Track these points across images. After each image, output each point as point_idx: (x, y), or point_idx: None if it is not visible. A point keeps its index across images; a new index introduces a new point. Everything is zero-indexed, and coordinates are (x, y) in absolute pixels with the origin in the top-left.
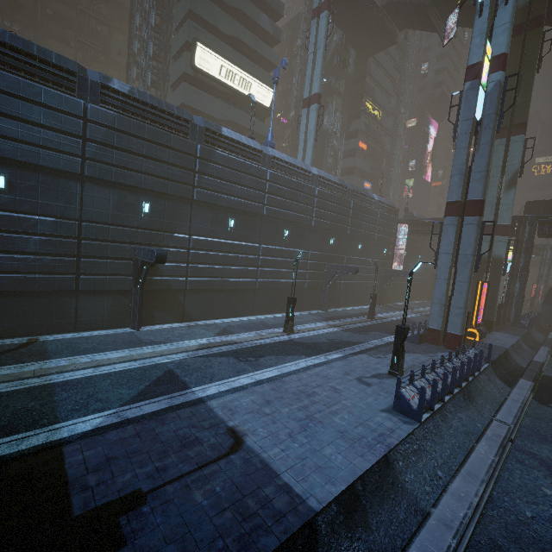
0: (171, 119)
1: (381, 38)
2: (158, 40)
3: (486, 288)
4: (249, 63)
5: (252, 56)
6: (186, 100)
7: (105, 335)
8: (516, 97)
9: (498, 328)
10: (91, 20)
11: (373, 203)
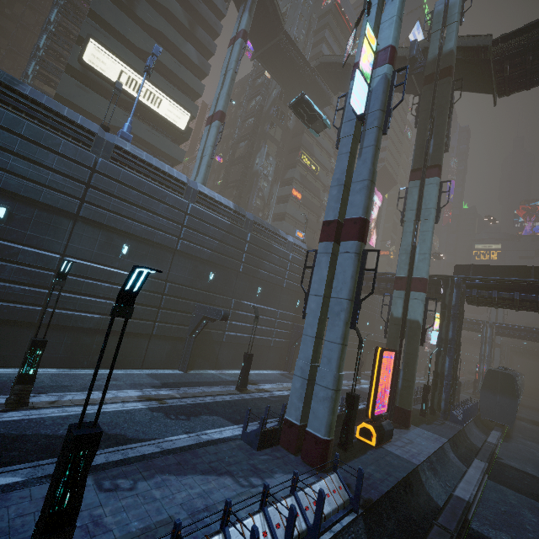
0: None
1: (317, 97)
2: (56, 35)
3: (393, 360)
4: (164, 82)
5: (173, 79)
6: (63, 92)
7: None
8: (429, 140)
9: (422, 420)
10: (35, 38)
11: (285, 243)
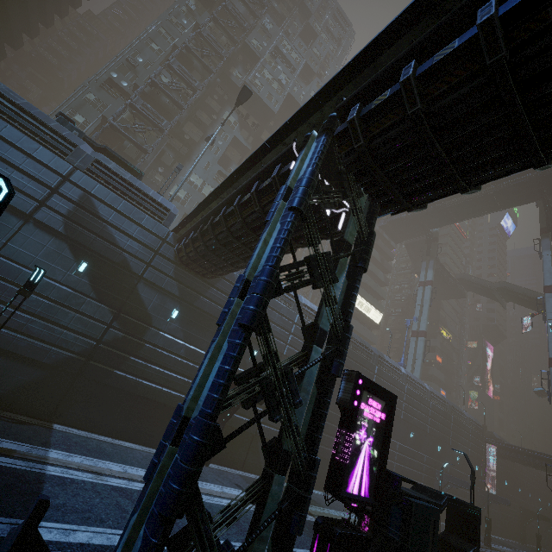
0: (366, 350)
1: (454, 292)
2: None
3: None
4: (370, 297)
5: (370, 291)
6: None
7: (323, 495)
8: None
9: None
10: None
11: (465, 418)
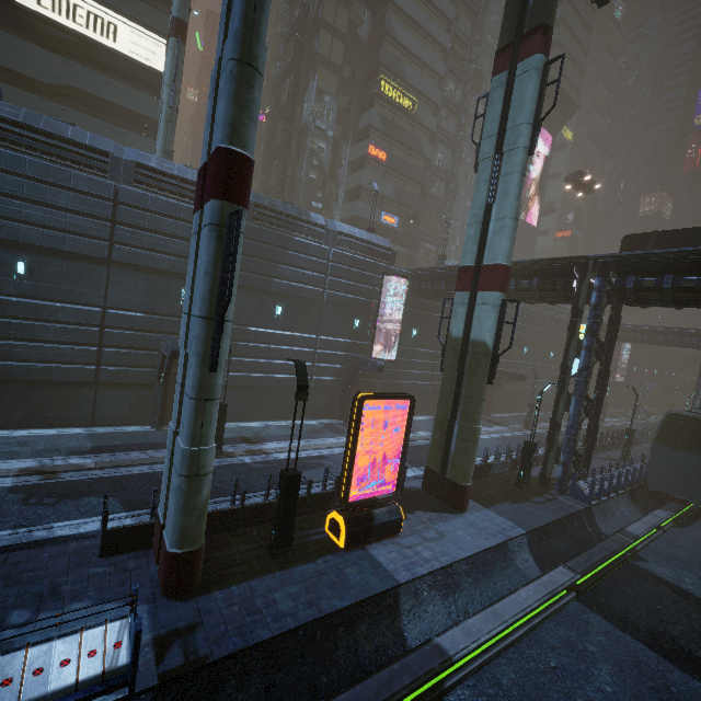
0: None
1: None
2: None
3: (408, 411)
4: None
5: None
6: None
7: None
8: None
9: (512, 494)
10: None
11: (323, 233)
